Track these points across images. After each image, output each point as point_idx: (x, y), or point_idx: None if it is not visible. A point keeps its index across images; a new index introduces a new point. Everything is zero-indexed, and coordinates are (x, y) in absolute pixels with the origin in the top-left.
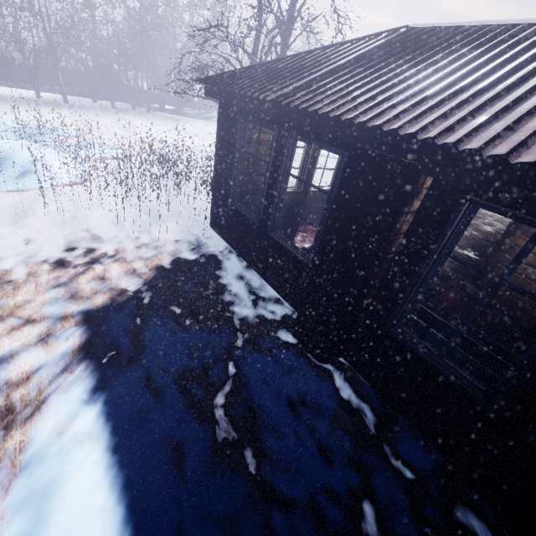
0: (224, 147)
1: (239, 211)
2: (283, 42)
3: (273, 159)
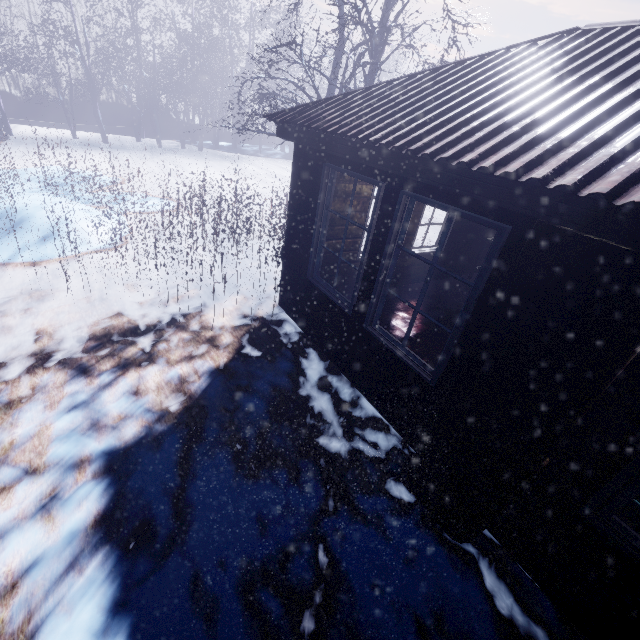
0: (301, 204)
1: (321, 291)
2: (373, 61)
3: (376, 226)
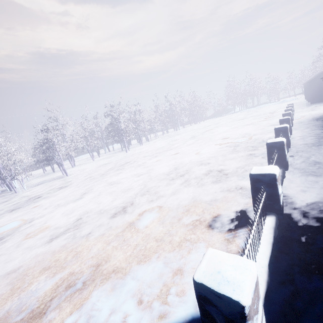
0: None
1: None
2: None
3: None
